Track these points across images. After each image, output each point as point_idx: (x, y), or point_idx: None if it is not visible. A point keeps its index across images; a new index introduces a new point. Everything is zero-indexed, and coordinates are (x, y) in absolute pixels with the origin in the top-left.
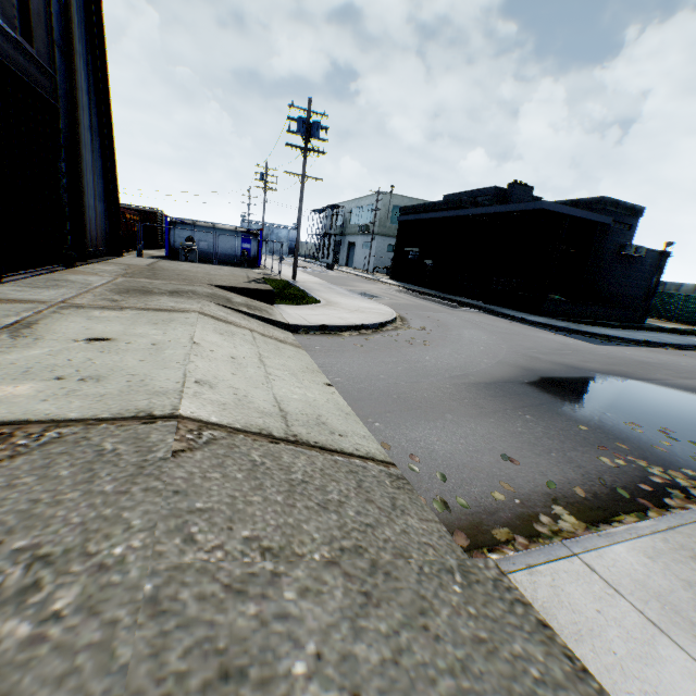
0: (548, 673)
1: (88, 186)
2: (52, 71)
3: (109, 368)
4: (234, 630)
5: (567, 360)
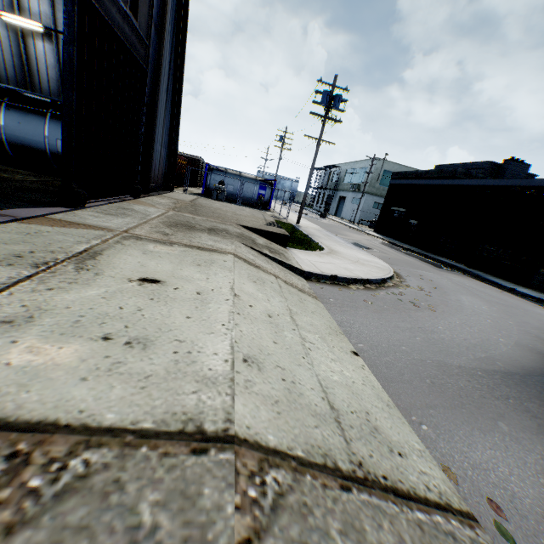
0: None
1: (158, 136)
2: (147, 42)
3: (156, 325)
4: None
5: None
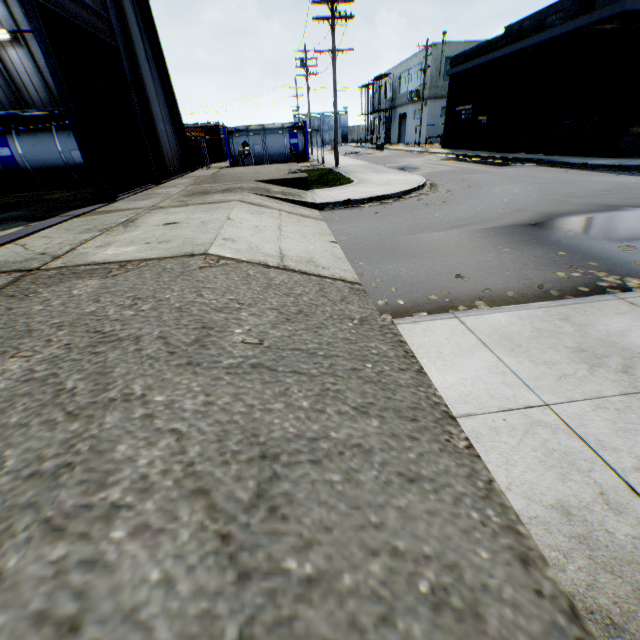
0: (384, 353)
1: (156, 114)
2: (107, 15)
3: (174, 236)
4: (212, 319)
5: (605, 199)
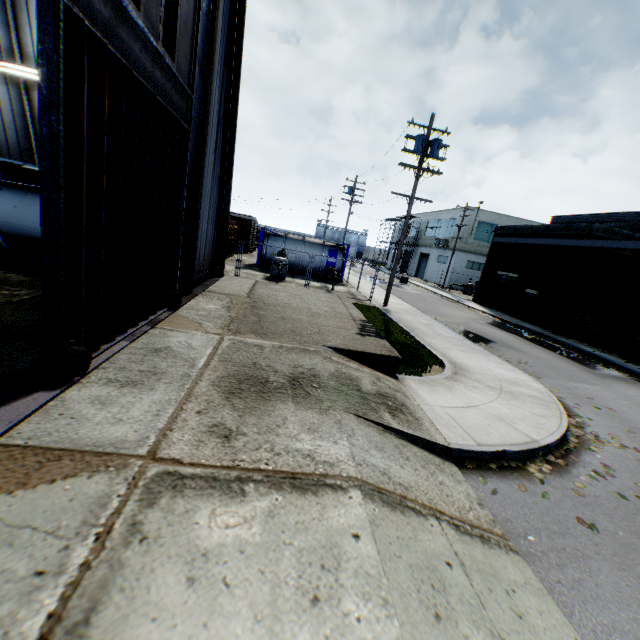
0: None
1: (203, 211)
2: (189, 90)
3: None
4: None
5: None
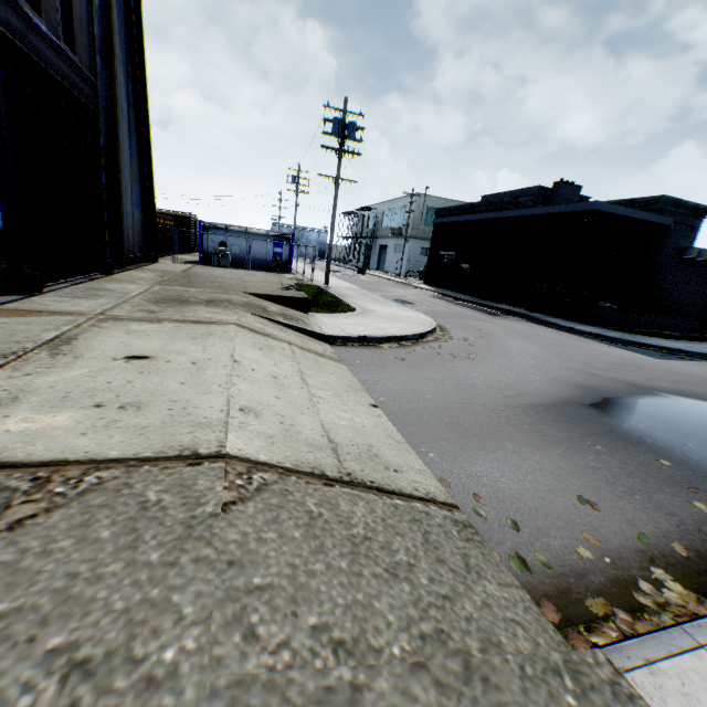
0: None
1: (126, 193)
2: (93, 78)
3: (149, 392)
4: None
5: (628, 377)
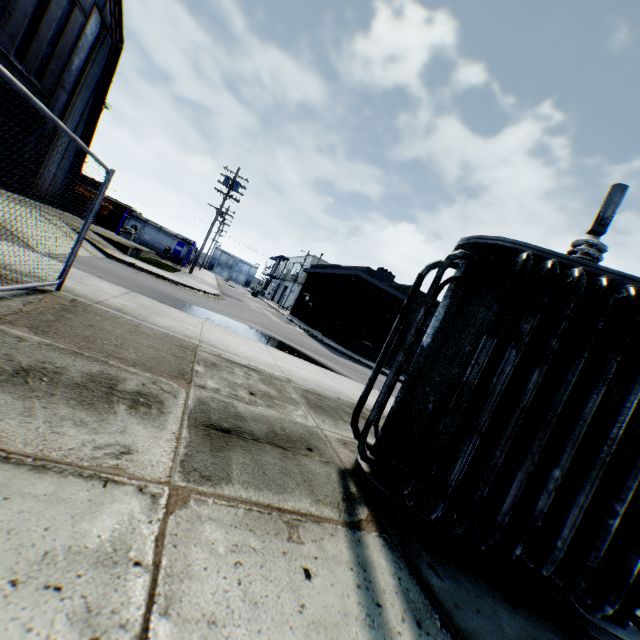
0: None
1: (55, 160)
2: (51, 97)
3: None
4: None
5: (274, 333)
